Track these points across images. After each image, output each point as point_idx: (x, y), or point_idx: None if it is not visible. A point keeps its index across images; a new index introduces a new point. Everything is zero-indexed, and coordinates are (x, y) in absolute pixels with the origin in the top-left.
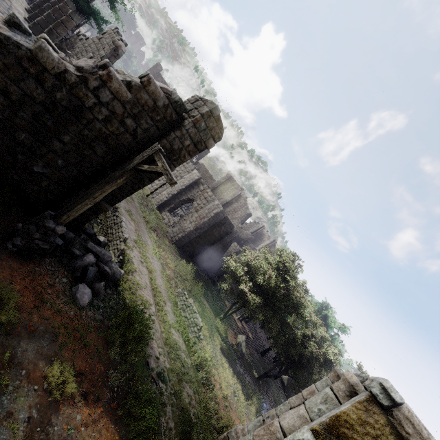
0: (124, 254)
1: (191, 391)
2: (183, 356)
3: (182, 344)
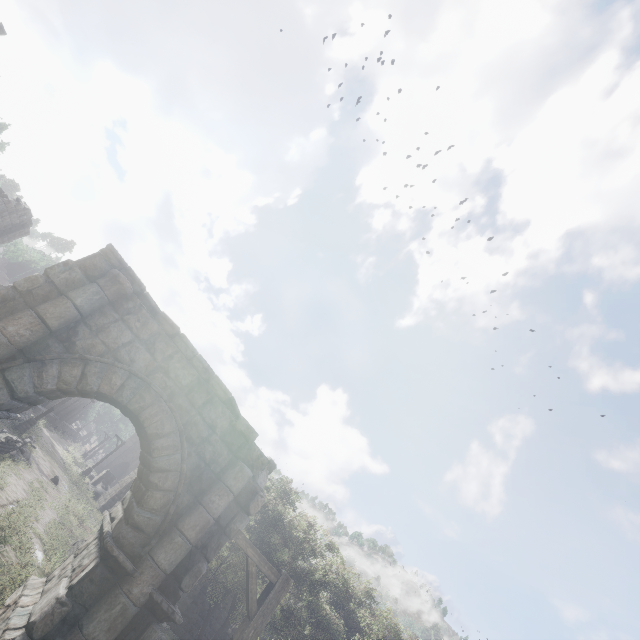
0: (0, 465)
1: (15, 557)
2: (29, 546)
3: (37, 545)
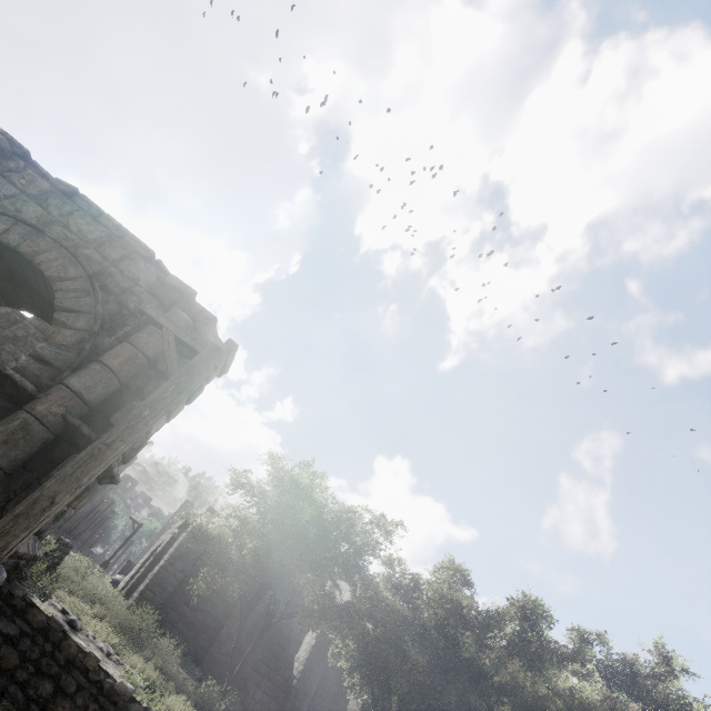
0: None
1: None
2: None
3: None
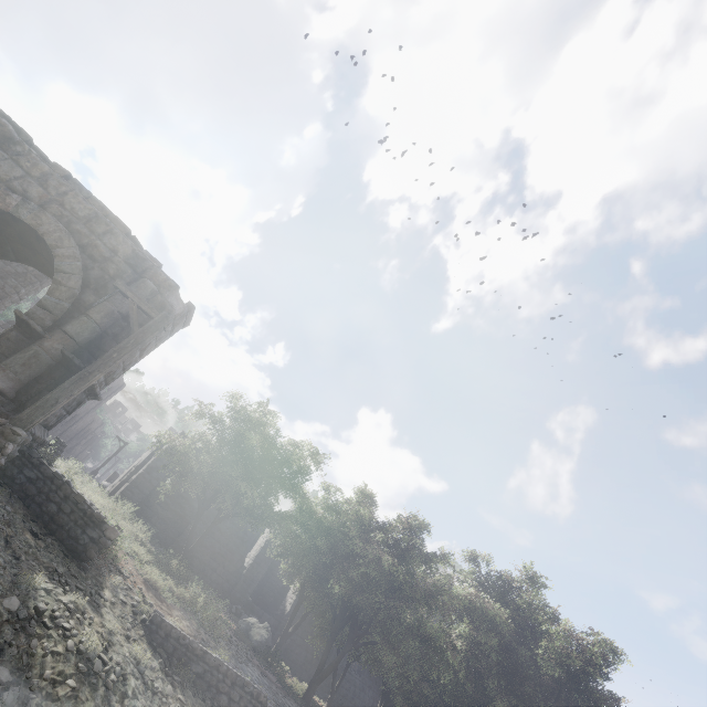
0: None
1: None
2: None
3: None
